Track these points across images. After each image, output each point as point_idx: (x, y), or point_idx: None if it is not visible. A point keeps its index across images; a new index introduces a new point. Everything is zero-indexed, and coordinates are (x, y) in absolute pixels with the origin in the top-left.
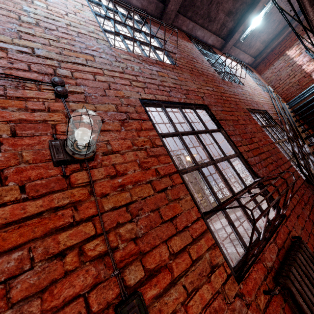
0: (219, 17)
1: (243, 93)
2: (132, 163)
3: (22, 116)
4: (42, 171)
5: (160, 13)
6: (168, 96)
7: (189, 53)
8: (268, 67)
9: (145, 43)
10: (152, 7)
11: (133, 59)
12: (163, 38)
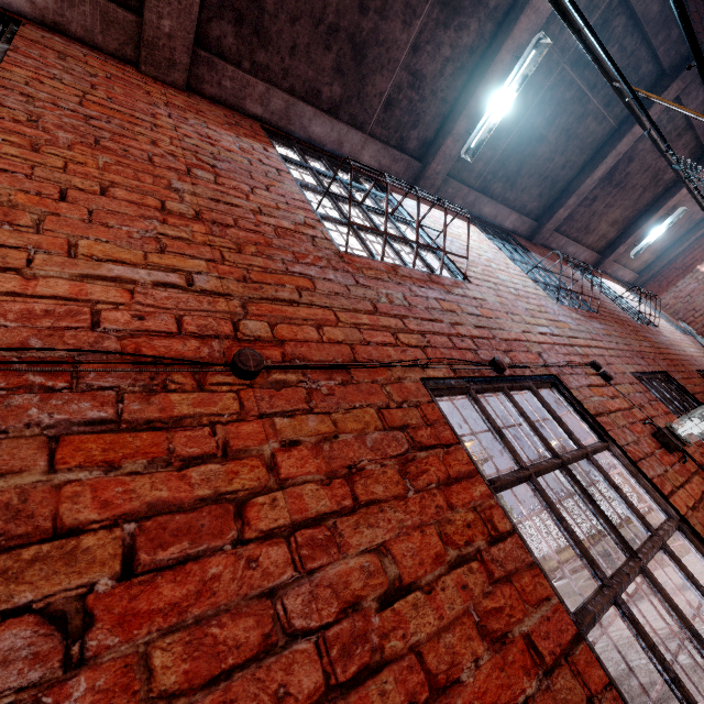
0: (599, 229)
1: (670, 343)
2: (696, 453)
3: (613, 403)
4: (669, 458)
5: (530, 233)
6: (637, 364)
7: (585, 288)
8: (666, 289)
9: (556, 286)
10: (524, 227)
11: (578, 316)
12: (555, 270)
